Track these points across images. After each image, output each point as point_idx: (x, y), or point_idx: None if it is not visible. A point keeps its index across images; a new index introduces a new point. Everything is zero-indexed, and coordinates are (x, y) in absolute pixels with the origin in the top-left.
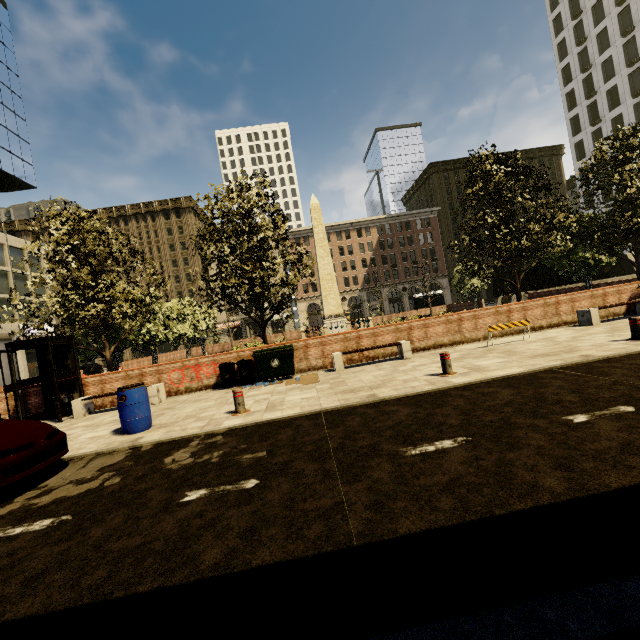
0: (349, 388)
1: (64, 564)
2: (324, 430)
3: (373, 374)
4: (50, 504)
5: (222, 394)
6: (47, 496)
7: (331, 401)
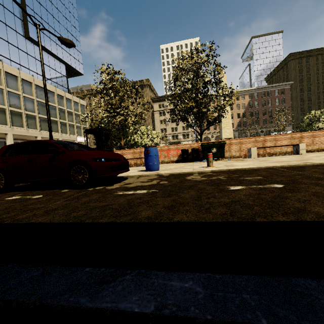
0: (278, 161)
1: (183, 204)
2: (294, 172)
3: (286, 158)
4: (136, 186)
5: (184, 163)
6: (130, 184)
7: (274, 164)
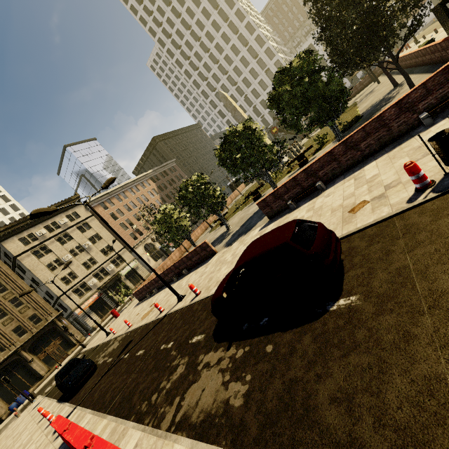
0: None
1: None
2: None
3: None
4: None
5: None
6: None
7: None
